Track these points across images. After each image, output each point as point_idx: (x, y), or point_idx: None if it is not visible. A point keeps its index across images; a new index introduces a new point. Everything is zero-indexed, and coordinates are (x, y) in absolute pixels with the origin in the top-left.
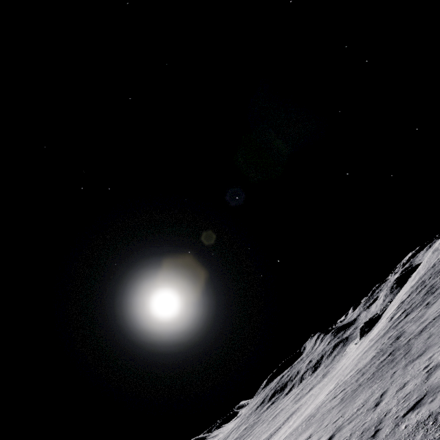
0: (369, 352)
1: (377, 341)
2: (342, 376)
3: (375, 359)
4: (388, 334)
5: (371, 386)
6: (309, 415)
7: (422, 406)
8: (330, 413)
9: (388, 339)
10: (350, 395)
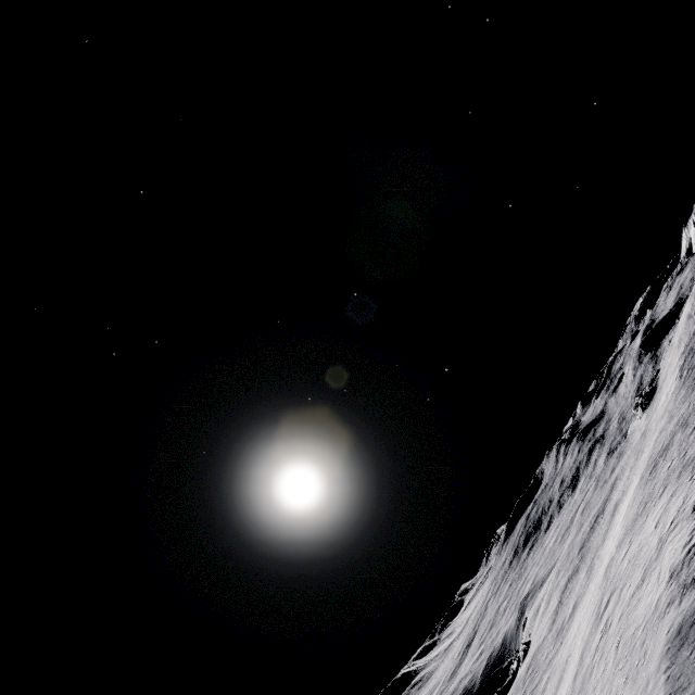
0: (680, 393)
1: (681, 388)
2: (668, 411)
3: (688, 390)
4: (686, 382)
5: (694, 391)
6: (665, 424)
7: None
8: (682, 406)
9: (688, 383)
10: (686, 399)
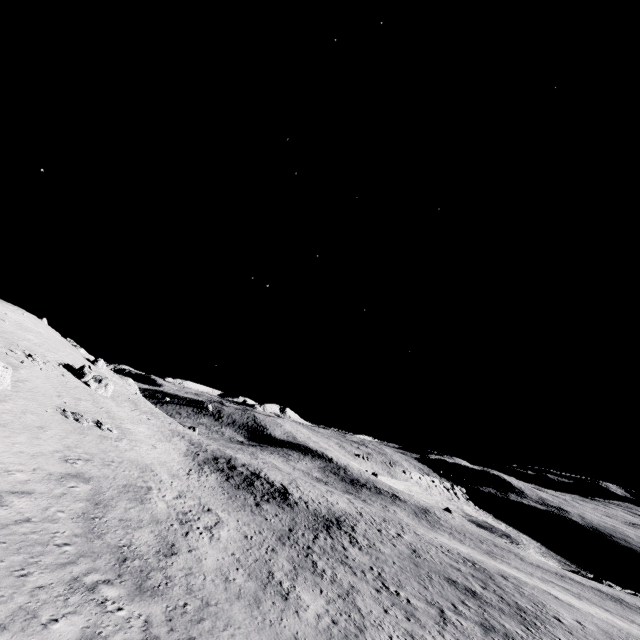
0: None
1: None
2: None
3: None
4: None
5: None
6: None
7: (544, 627)
8: (604, 637)
9: None
10: None
